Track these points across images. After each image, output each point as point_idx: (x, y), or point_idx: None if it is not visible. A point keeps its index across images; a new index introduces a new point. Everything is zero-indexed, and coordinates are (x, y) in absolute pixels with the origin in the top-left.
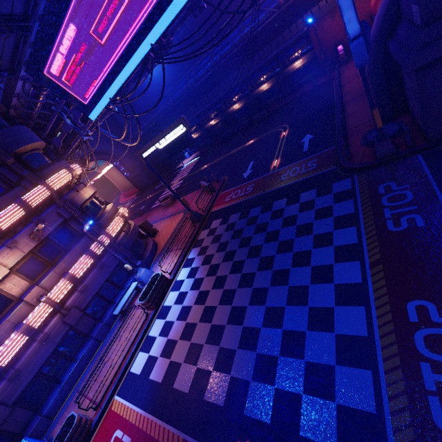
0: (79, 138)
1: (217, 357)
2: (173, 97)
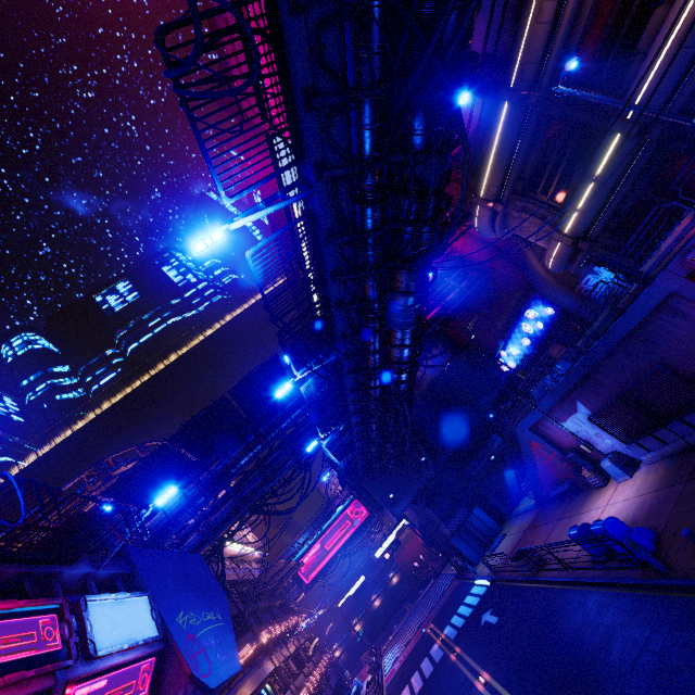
0: None
1: (421, 619)
2: None
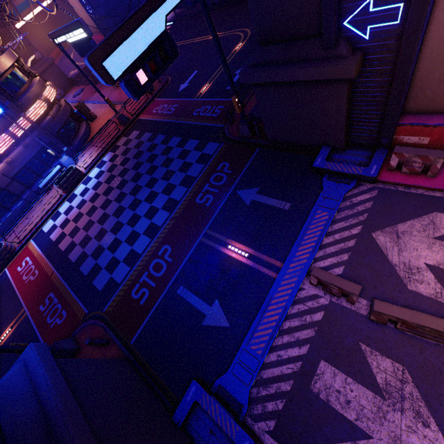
0: None
1: (83, 238)
2: None
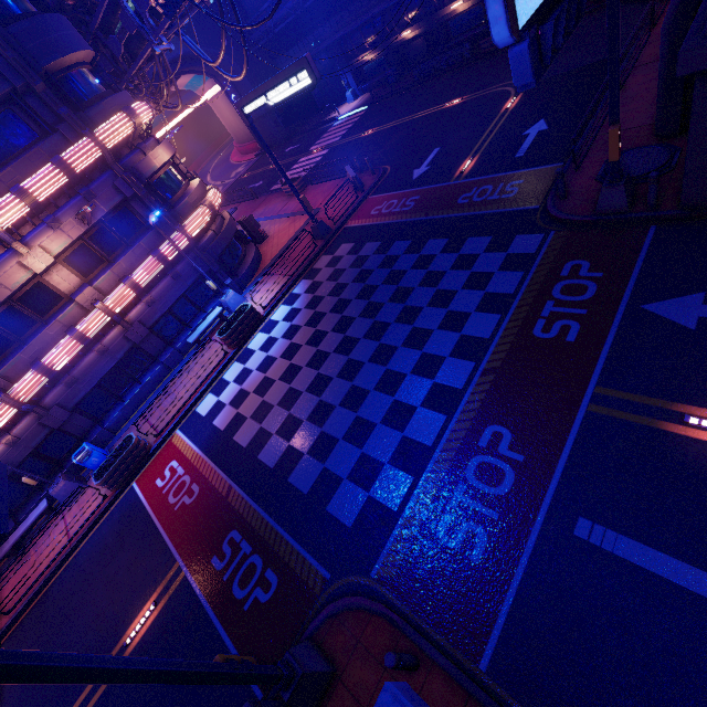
0: (148, 48)
1: (284, 422)
2: None
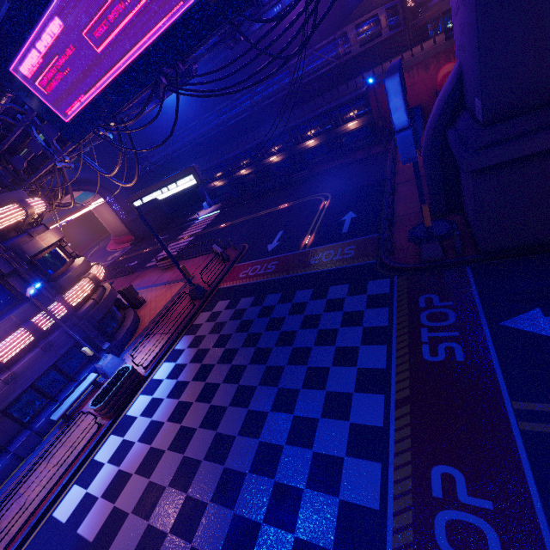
0: (50, 163)
1: (180, 511)
2: (197, 131)
